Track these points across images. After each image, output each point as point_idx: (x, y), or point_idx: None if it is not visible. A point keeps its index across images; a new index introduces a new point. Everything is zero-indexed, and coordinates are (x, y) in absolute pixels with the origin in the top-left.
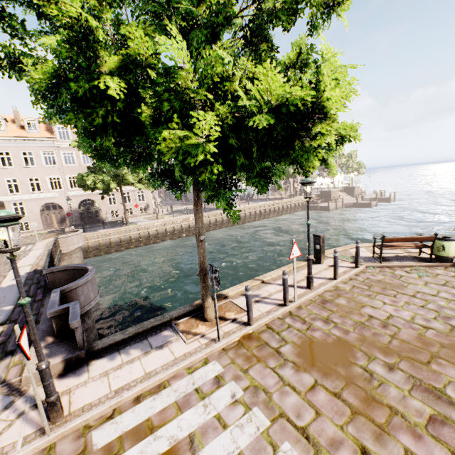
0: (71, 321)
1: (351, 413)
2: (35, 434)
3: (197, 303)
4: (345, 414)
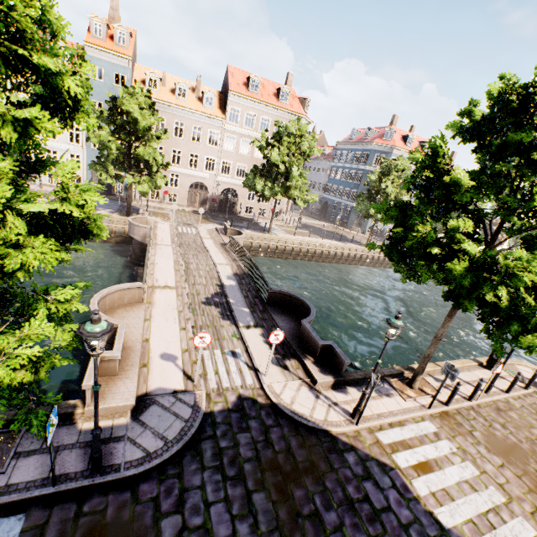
0: (346, 360)
1: (528, 489)
2: (347, 421)
3: (397, 368)
4: (525, 488)
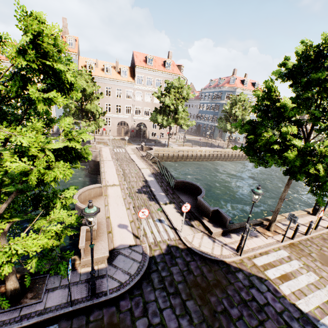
0: (228, 217)
1: None
2: (234, 254)
3: (259, 220)
4: None
